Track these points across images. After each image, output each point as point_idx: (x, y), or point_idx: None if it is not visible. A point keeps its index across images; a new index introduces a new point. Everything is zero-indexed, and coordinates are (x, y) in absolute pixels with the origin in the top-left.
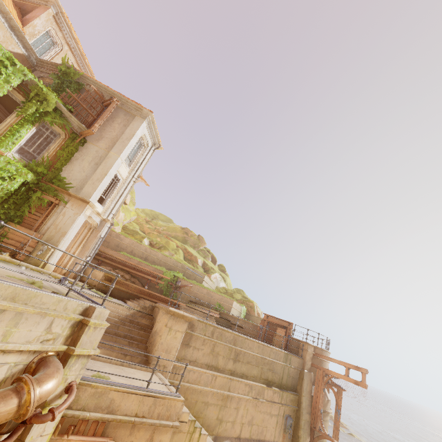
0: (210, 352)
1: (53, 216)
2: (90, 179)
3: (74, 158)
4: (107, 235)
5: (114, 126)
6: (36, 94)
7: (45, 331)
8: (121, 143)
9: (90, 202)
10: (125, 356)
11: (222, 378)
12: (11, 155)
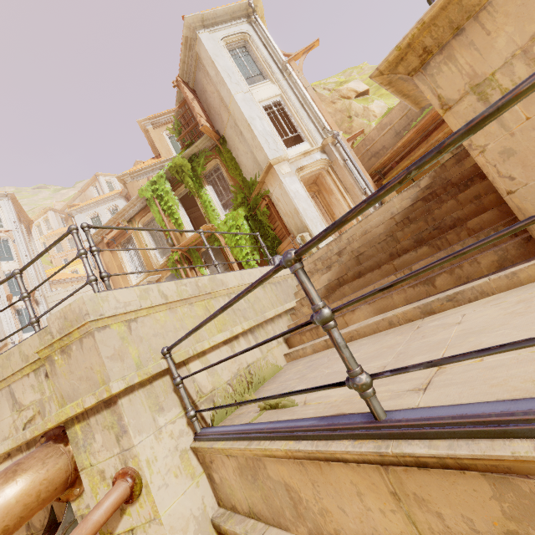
0: None
1: (279, 211)
2: (252, 149)
3: (236, 159)
4: (371, 146)
5: (209, 92)
6: (178, 174)
7: (15, 411)
8: (221, 88)
9: (270, 162)
10: (430, 286)
11: None
12: (225, 217)
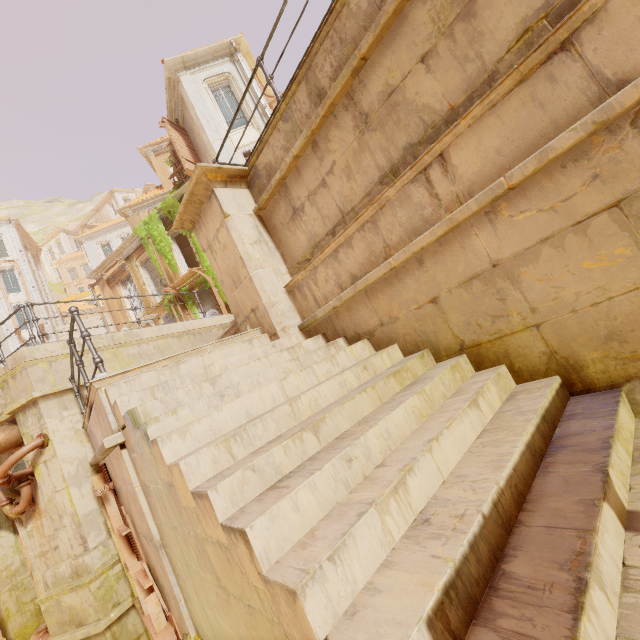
0: (361, 135)
1: None
2: None
3: None
4: None
5: (196, 133)
6: (170, 214)
7: None
8: (202, 133)
9: None
10: None
11: (476, 124)
12: None
